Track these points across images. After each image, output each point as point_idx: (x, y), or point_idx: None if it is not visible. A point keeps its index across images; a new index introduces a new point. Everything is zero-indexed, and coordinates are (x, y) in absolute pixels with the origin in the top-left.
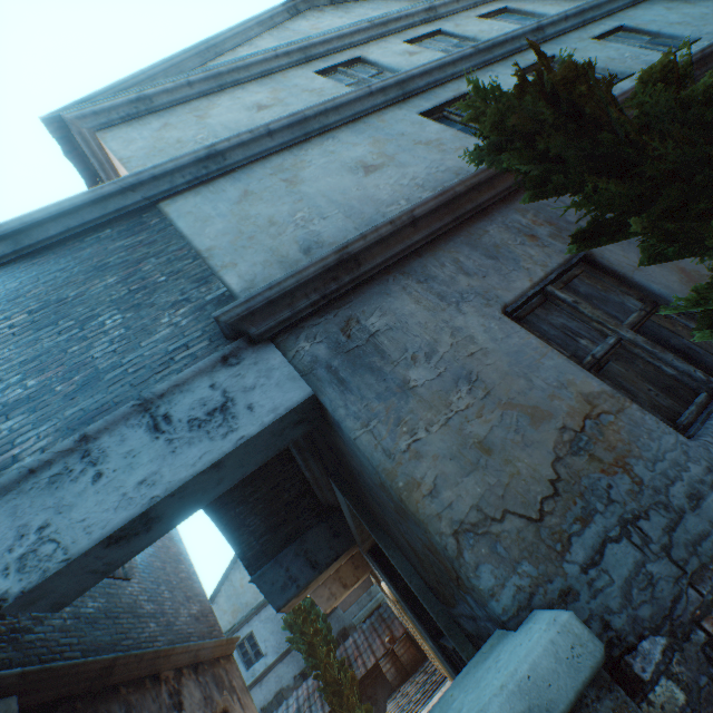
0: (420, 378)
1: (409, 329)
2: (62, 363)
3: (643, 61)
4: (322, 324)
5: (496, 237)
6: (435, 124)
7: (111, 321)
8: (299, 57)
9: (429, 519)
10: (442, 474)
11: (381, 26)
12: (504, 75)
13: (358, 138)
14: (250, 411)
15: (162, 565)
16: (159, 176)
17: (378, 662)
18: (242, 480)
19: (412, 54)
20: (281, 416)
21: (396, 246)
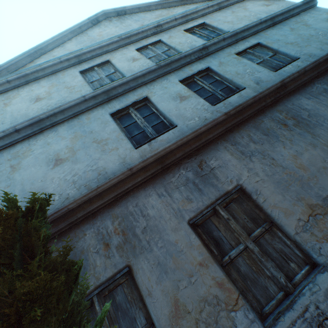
0: None
1: None
2: None
3: (254, 77)
4: None
5: (87, 242)
6: (113, 124)
7: None
8: (74, 61)
9: None
10: None
11: (126, 38)
12: (172, 83)
13: (68, 132)
14: None
15: None
16: None
17: None
18: None
19: (135, 60)
20: None
21: None
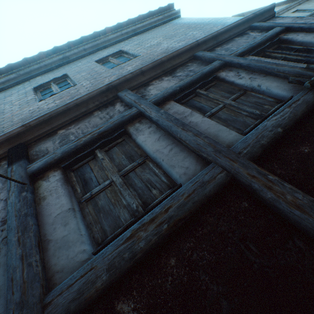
0: None
1: None
2: None
3: None
4: None
5: None
6: None
7: None
8: None
9: None
10: None
11: None
12: None
13: None
14: None
15: None
16: None
17: None
18: None
19: None
20: None
21: None
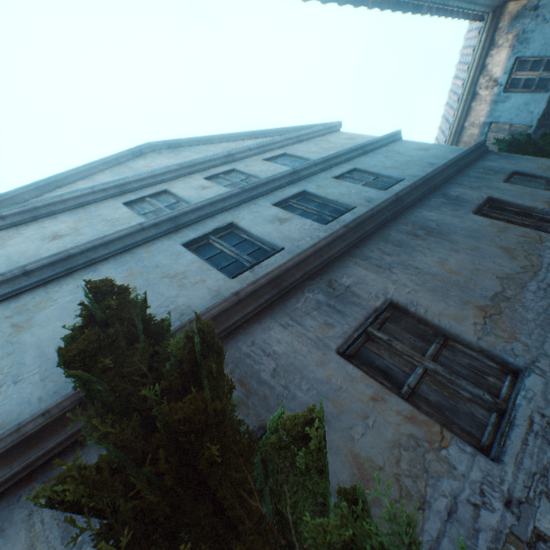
0: None
1: None
2: None
3: (363, 196)
4: None
5: None
6: (190, 254)
7: None
8: (115, 191)
9: None
10: None
11: (189, 167)
12: (263, 207)
13: (117, 270)
14: None
15: None
16: None
17: None
18: None
19: (205, 188)
20: None
21: (50, 440)
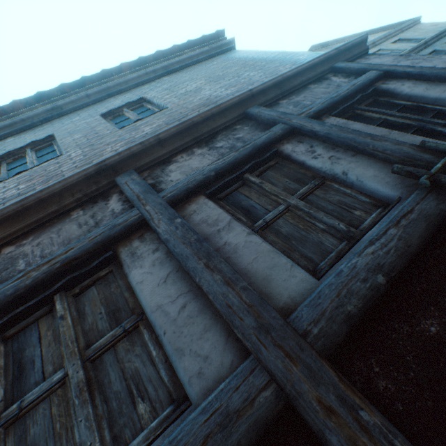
0: None
1: None
2: None
3: None
4: None
5: None
6: None
7: None
8: None
9: None
10: None
11: None
12: None
13: None
14: None
15: None
16: None
17: None
18: None
19: None
20: None
21: None
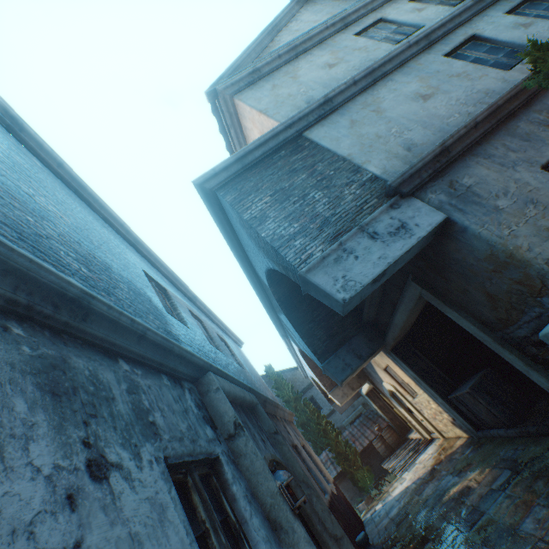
0: (503, 204)
1: (488, 183)
2: (305, 216)
3: None
4: (436, 185)
5: (525, 129)
6: (457, 61)
7: (317, 195)
8: (340, 25)
9: (530, 260)
10: (531, 242)
11: None
12: (496, 17)
13: (408, 78)
14: (417, 227)
15: (249, 368)
16: (301, 118)
17: (370, 443)
18: (311, 308)
19: (420, 10)
20: (434, 227)
21: (466, 141)
